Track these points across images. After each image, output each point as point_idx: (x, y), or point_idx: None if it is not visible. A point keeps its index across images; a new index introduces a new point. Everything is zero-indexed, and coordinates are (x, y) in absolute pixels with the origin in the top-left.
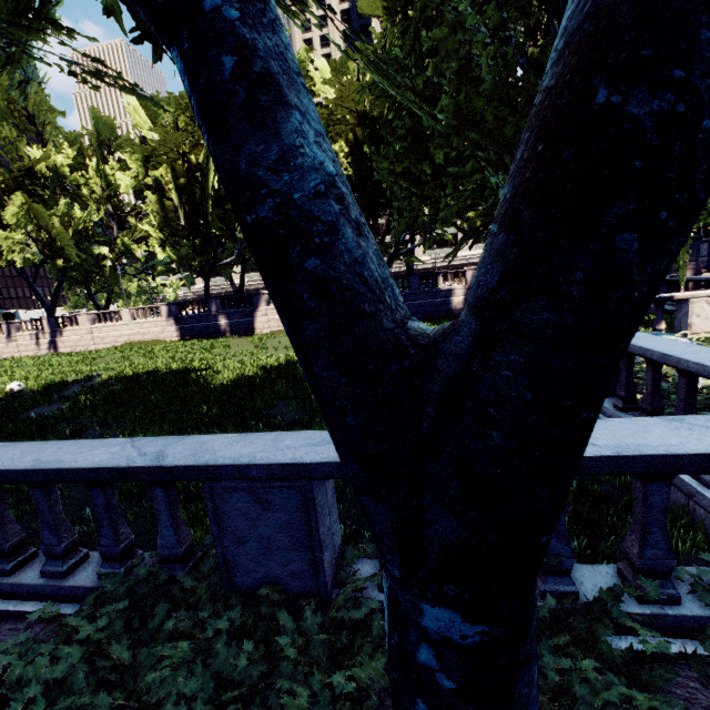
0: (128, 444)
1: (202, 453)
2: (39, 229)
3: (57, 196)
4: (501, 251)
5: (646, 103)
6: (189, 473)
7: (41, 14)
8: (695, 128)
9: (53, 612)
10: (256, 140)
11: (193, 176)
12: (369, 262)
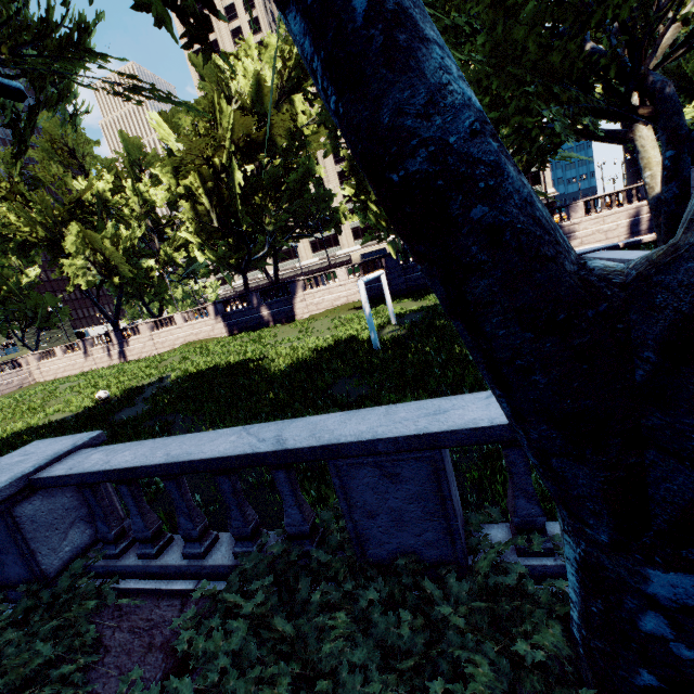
0: (242, 432)
1: (319, 433)
2: (95, 252)
3: (104, 220)
4: None
5: None
6: (313, 453)
7: (80, 46)
8: None
9: (212, 590)
10: (400, 86)
11: (219, 179)
12: (536, 201)
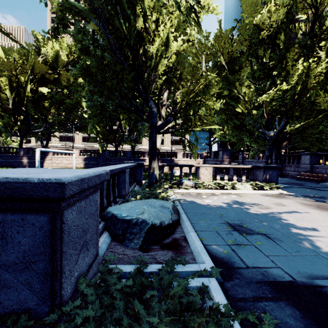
0: None
1: None
2: None
3: None
4: None
5: None
6: None
7: None
8: None
9: None
10: None
11: (22, 86)
12: None
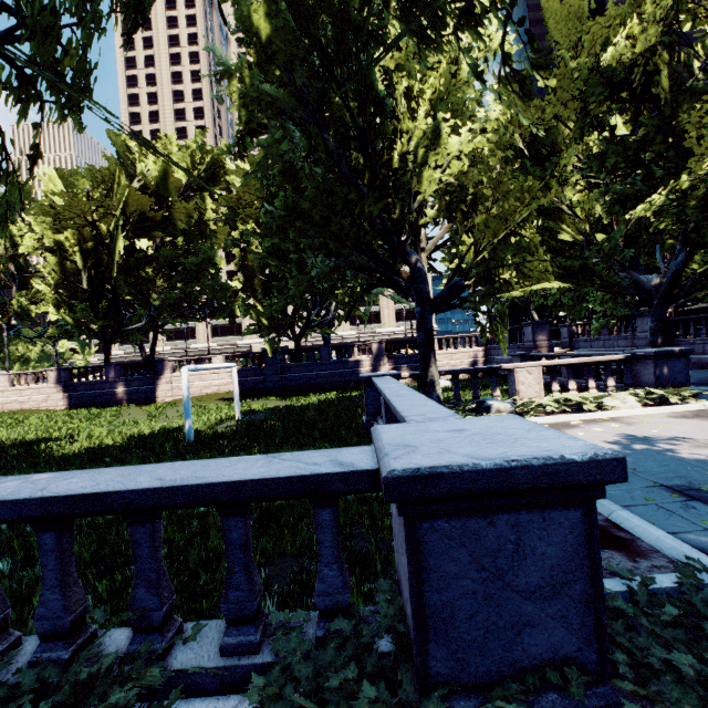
0: None
1: None
2: None
3: None
4: None
5: None
6: None
7: None
8: None
9: None
10: None
11: (103, 243)
12: None
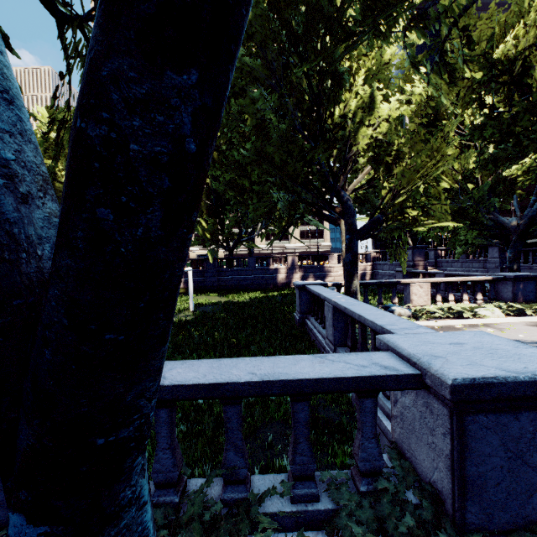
0: None
1: None
2: None
3: None
4: (60, 216)
5: (95, 130)
6: None
7: None
8: (126, 148)
9: None
10: None
11: None
12: (27, 223)
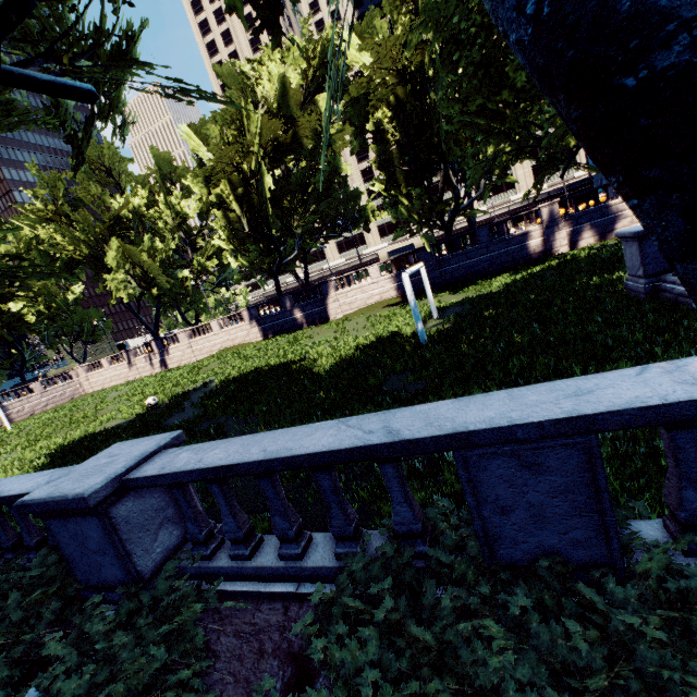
0: (340, 425)
1: (436, 422)
2: (134, 266)
3: (141, 235)
4: None
5: None
6: (437, 443)
7: (128, 56)
8: None
9: (330, 594)
10: None
11: (248, 185)
12: None
